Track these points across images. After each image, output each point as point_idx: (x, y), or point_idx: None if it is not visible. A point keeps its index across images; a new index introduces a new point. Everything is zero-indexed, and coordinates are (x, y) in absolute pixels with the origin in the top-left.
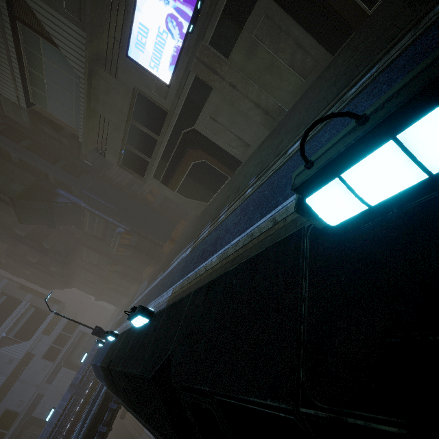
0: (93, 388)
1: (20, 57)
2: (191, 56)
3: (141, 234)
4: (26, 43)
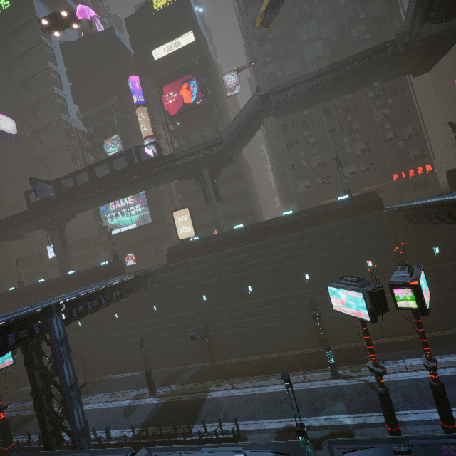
0: None
1: None
2: None
3: None
4: None
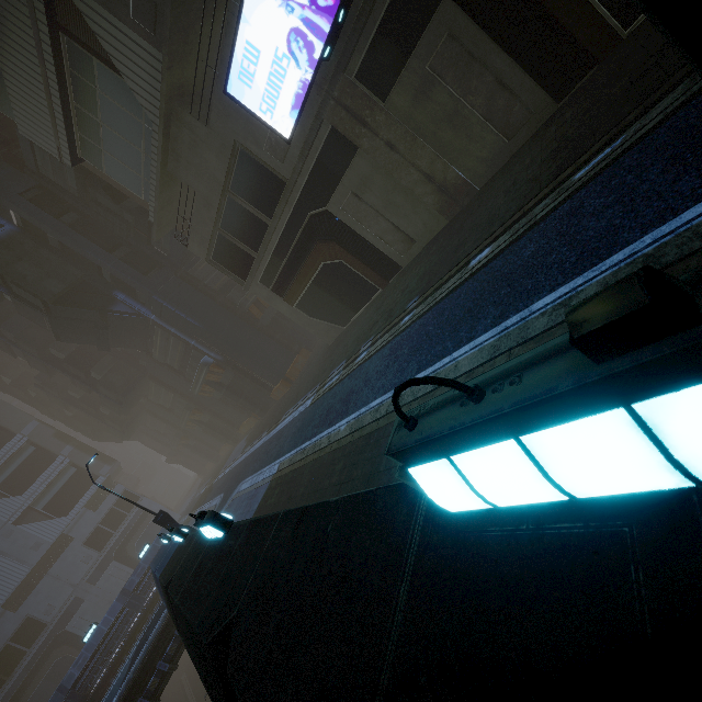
0: (155, 599)
1: (64, 89)
2: (326, 96)
3: (239, 367)
4: (73, 66)
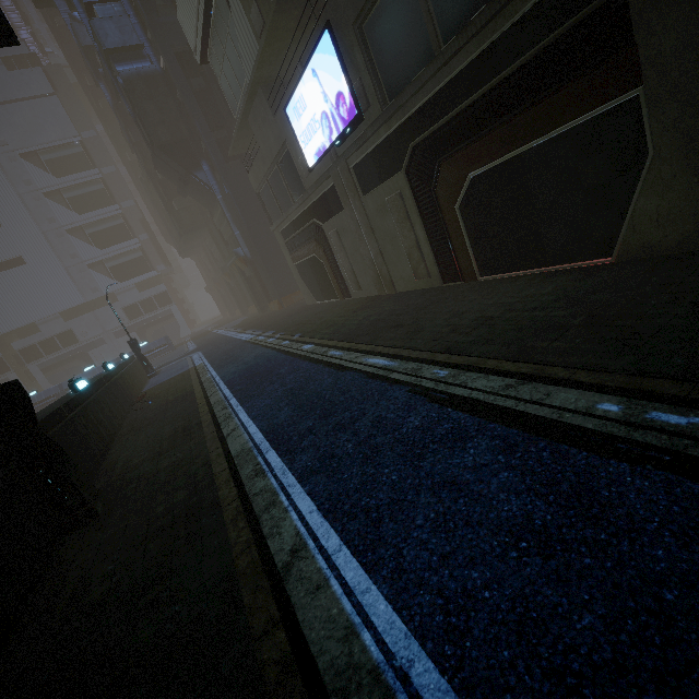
0: None
1: (209, 14)
2: (335, 164)
3: (258, 271)
4: (219, 4)
